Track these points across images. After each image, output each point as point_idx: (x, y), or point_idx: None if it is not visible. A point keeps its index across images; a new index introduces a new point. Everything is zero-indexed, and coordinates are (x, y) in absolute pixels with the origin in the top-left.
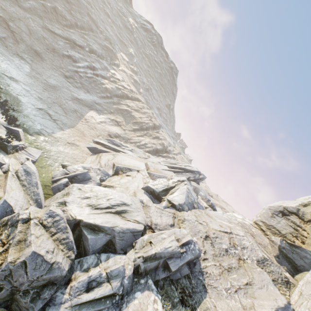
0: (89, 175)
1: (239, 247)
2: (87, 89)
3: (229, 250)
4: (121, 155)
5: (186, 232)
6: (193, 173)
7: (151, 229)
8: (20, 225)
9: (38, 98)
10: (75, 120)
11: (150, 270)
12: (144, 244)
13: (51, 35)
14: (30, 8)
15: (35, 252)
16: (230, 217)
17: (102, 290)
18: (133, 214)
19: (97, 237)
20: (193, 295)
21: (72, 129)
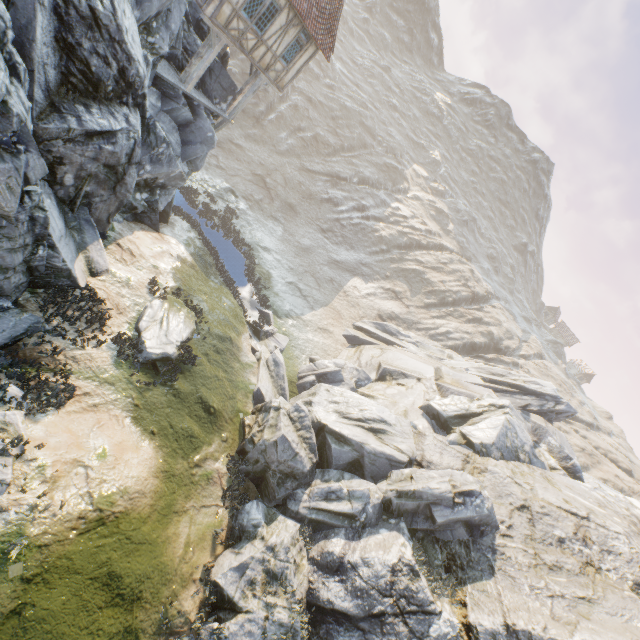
0: (341, 376)
1: (596, 546)
2: (351, 244)
3: (568, 541)
4: (394, 350)
5: (473, 479)
6: (540, 397)
7: (420, 466)
8: (272, 412)
9: (288, 268)
10: (330, 294)
11: (405, 512)
12: (402, 478)
13: (309, 177)
14: (287, 149)
15: (284, 436)
16: (612, 500)
17: (341, 505)
18: (396, 438)
19: (342, 449)
20: (467, 569)
21: (325, 308)
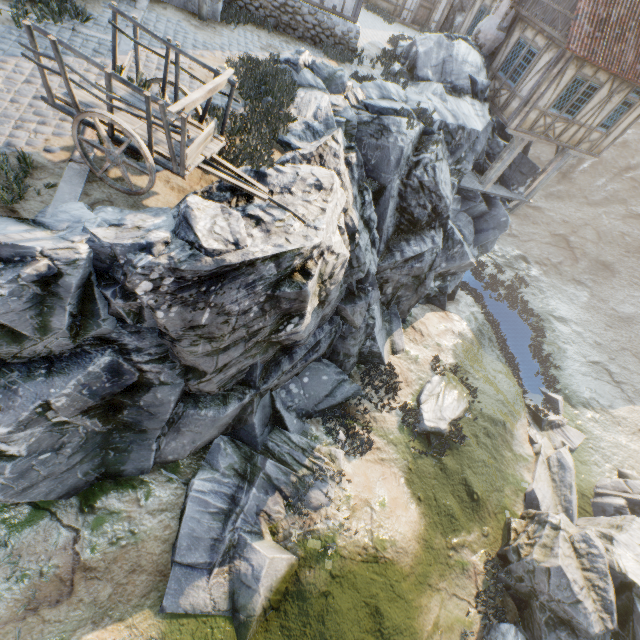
0: None
1: None
2: None
3: None
4: None
5: None
6: None
7: None
8: (547, 528)
9: (592, 343)
10: None
11: None
12: None
13: (639, 224)
14: (605, 197)
15: (561, 568)
16: None
17: None
18: None
19: None
20: None
21: None
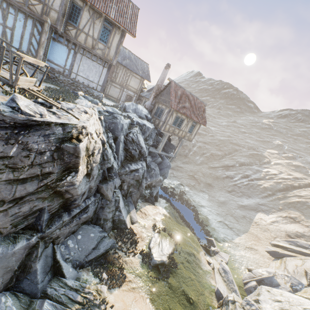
0: (275, 280)
1: None
2: (247, 195)
3: None
4: None
5: None
6: None
7: None
8: (230, 304)
9: (216, 214)
10: (245, 225)
11: None
12: None
13: (213, 170)
14: (200, 162)
15: None
16: None
17: None
18: None
19: None
20: None
21: (246, 234)
